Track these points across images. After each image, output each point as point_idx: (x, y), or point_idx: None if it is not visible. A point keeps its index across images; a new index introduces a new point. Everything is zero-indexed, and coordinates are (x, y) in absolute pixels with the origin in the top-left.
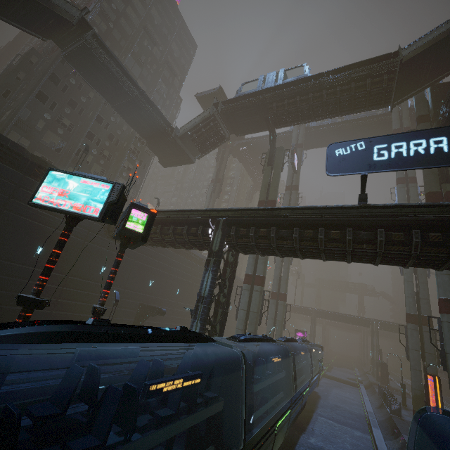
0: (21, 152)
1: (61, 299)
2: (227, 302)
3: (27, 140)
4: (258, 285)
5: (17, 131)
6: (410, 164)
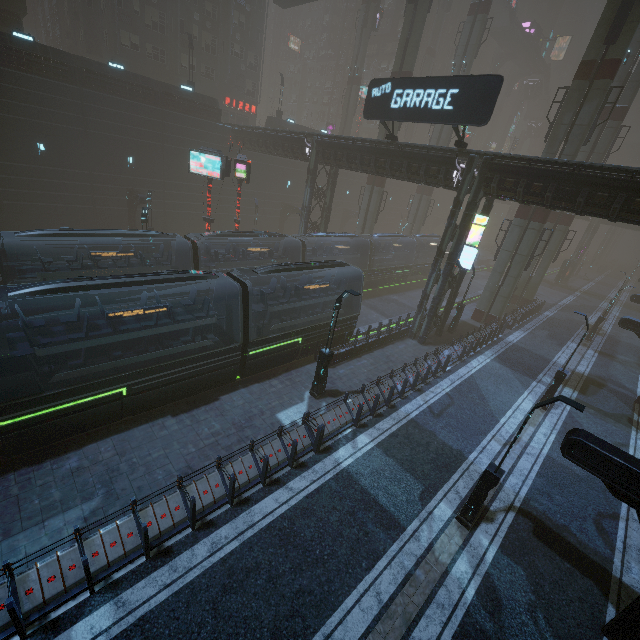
0: (151, 86)
1: (222, 205)
2: (329, 208)
3: (135, 36)
4: (377, 186)
5: (123, 28)
6: (408, 116)
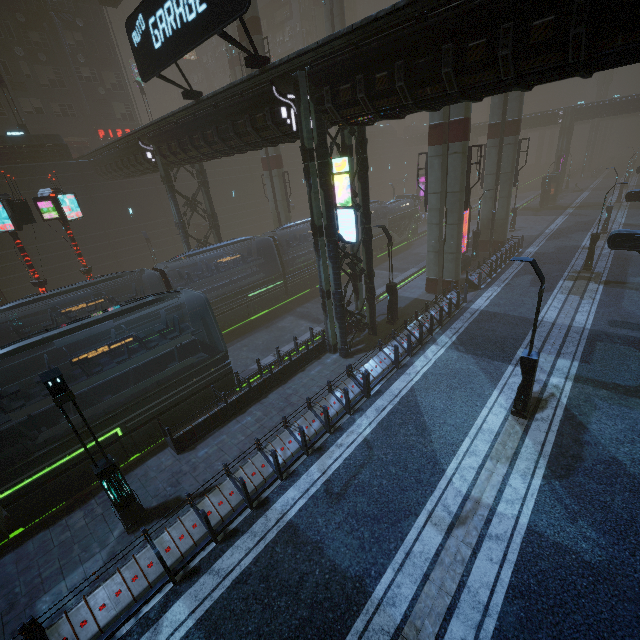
0: None
1: (116, 250)
2: (213, 215)
3: None
4: (274, 168)
5: None
6: (174, 51)
